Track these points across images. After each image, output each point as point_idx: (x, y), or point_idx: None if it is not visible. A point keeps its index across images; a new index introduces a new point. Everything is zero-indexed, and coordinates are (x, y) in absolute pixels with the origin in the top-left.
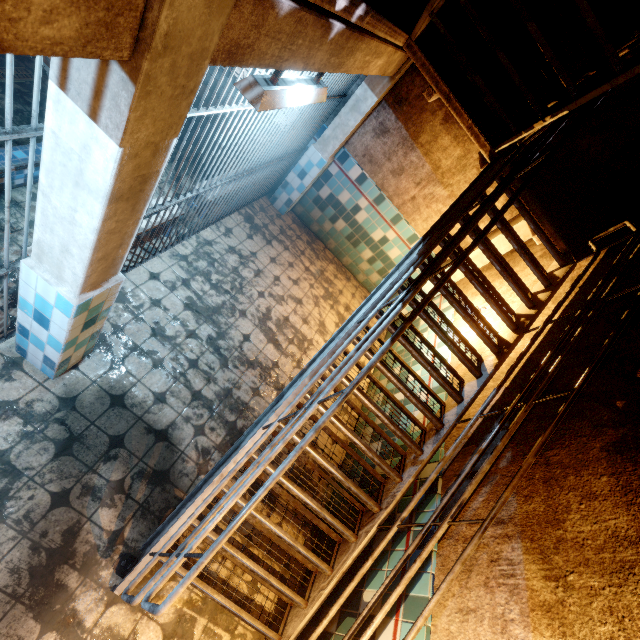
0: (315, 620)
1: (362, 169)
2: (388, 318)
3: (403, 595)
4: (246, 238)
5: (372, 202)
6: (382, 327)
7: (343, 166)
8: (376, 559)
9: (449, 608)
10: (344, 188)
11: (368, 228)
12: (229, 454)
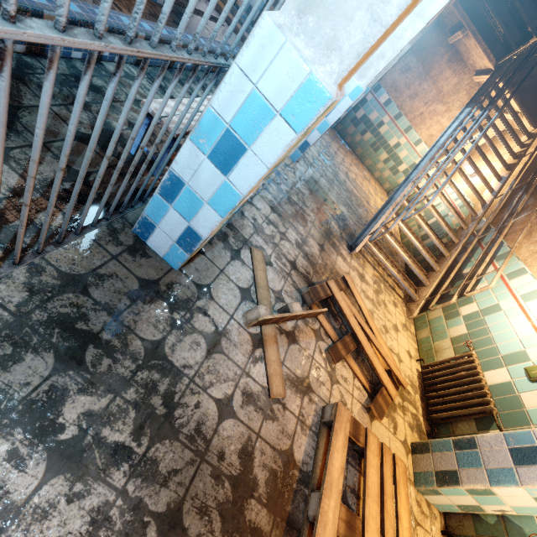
0: (432, 295)
1: (389, 96)
2: (483, 116)
3: (492, 258)
4: (323, 134)
5: (393, 118)
6: (481, 119)
7: (376, 94)
8: (463, 261)
9: (524, 246)
10: (374, 110)
11: (387, 137)
12: (386, 203)
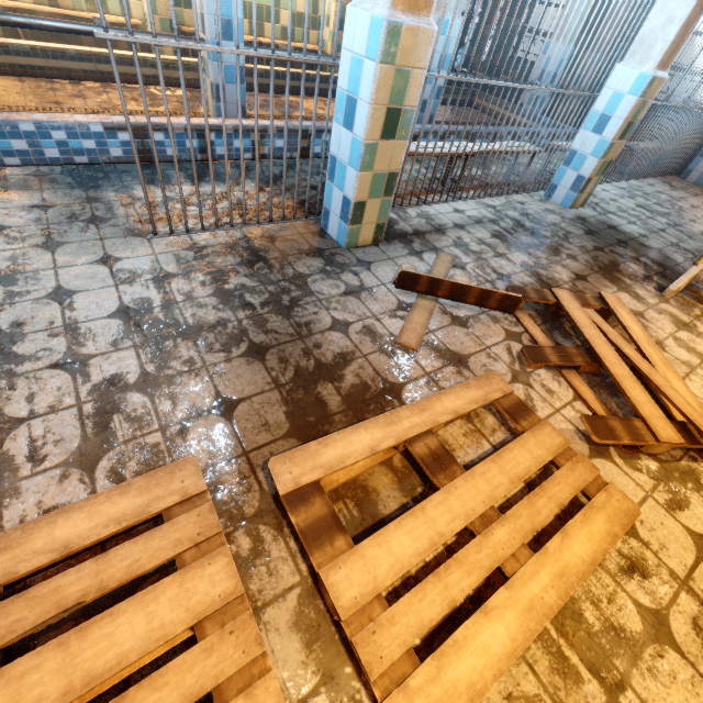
0: None
1: None
2: None
3: None
4: (669, 190)
5: None
6: None
7: None
8: None
9: None
10: None
11: None
12: None
